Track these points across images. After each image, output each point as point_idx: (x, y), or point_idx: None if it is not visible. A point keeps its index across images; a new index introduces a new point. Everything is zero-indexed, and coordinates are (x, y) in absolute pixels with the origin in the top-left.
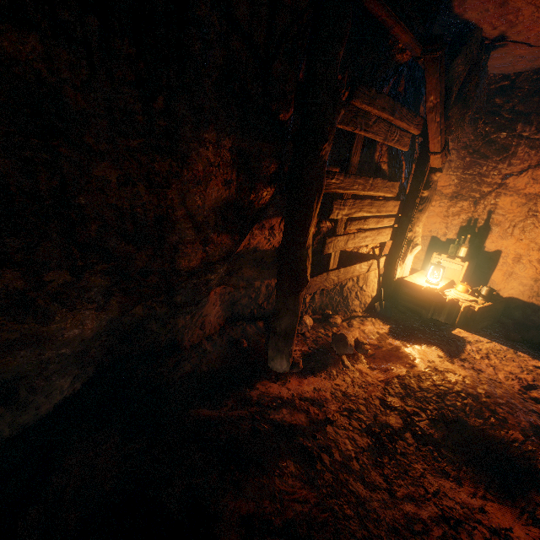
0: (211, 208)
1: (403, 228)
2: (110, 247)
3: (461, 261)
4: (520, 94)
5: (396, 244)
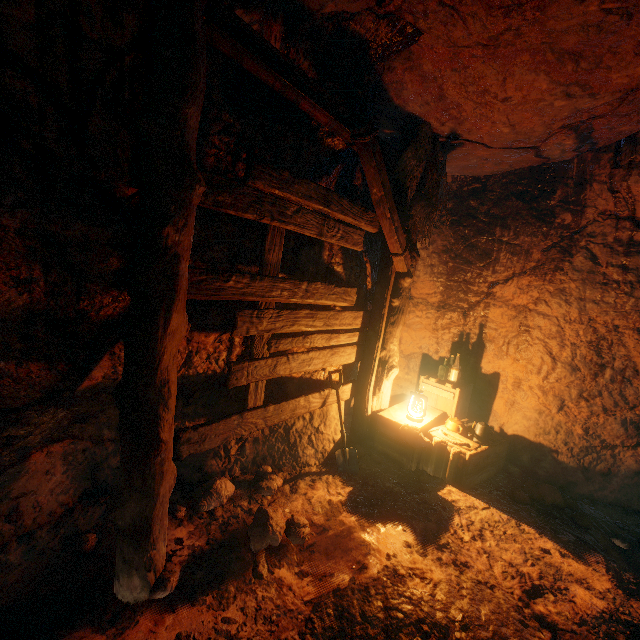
0: None
1: (371, 345)
2: None
3: (451, 388)
4: (493, 197)
5: (365, 366)
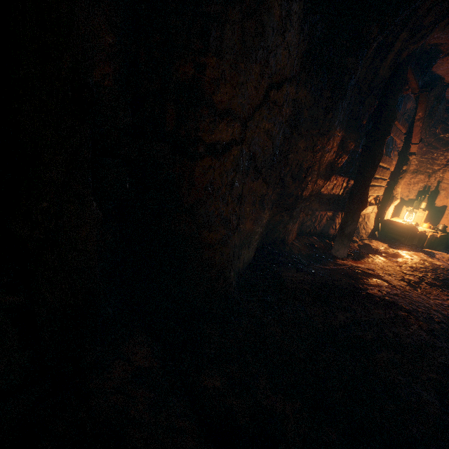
0: (325, 165)
1: (391, 187)
2: (285, 180)
3: (422, 211)
4: None
5: (386, 197)
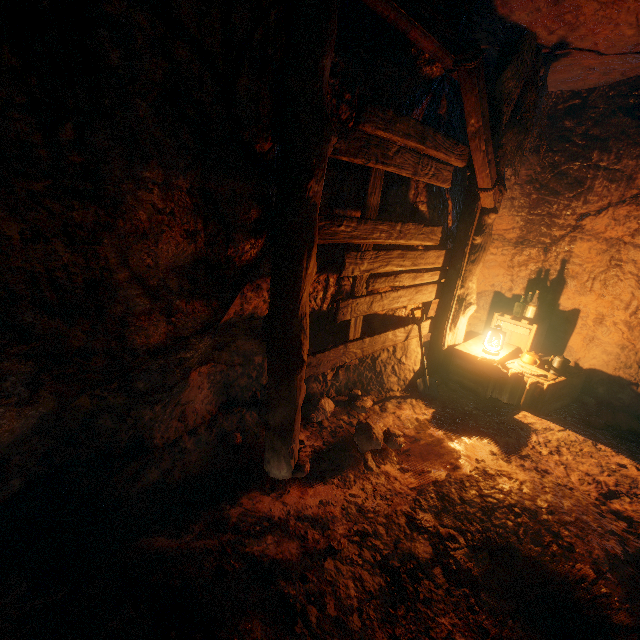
0: (170, 268)
1: (451, 283)
2: (27, 323)
3: (528, 324)
4: (594, 114)
5: (444, 304)
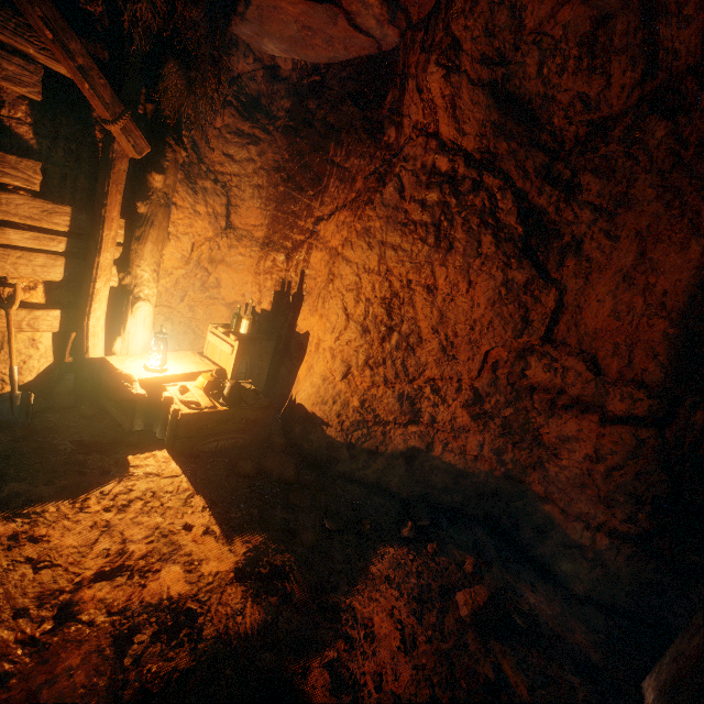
0: None
1: (92, 261)
2: None
3: (233, 340)
4: (331, 97)
5: (86, 290)
